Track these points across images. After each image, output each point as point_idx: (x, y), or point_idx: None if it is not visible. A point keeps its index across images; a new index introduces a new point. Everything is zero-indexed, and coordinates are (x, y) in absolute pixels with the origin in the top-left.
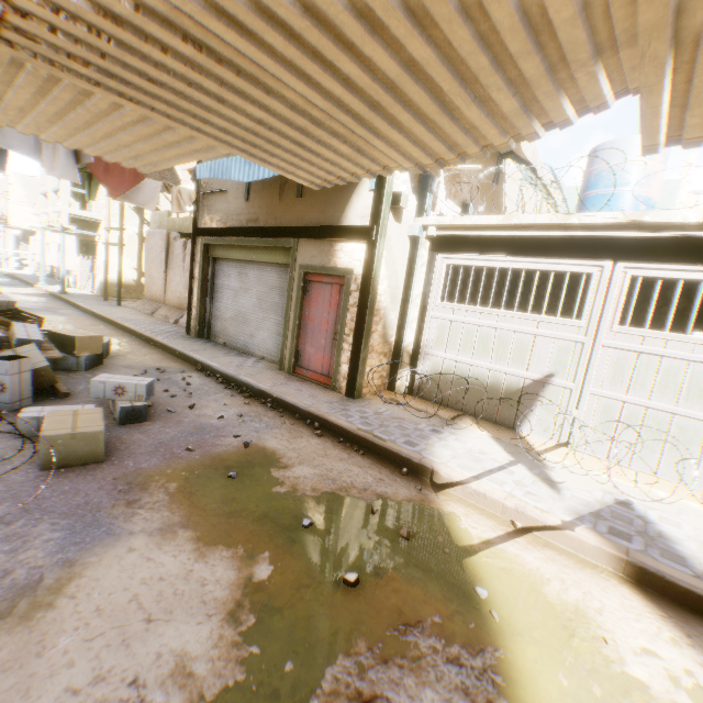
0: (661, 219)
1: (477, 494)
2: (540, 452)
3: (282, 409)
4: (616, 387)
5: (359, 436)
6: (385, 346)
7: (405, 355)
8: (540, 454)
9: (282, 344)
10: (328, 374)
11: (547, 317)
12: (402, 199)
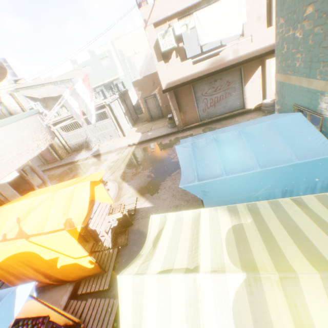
0: None
1: (80, 160)
2: (92, 148)
3: (51, 169)
4: (94, 133)
5: (65, 164)
6: (61, 147)
7: (66, 146)
8: (92, 148)
9: (41, 160)
10: (55, 159)
11: (79, 129)
12: None
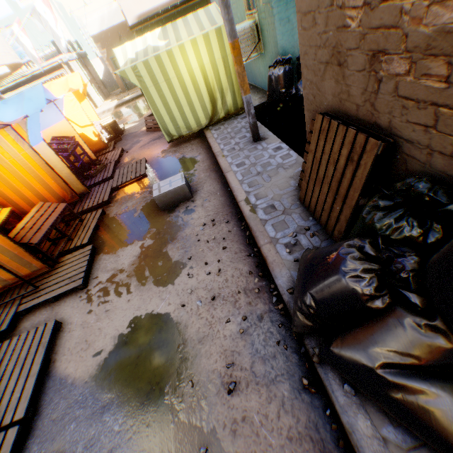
0: (26, 74)
1: None
2: None
3: None
4: None
5: None
6: None
7: None
8: None
9: None
10: None
11: None
12: None
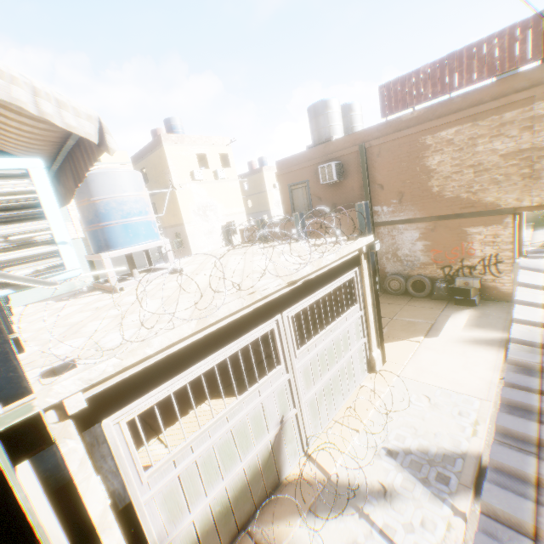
0: (300, 276)
1: None
2: (328, 476)
3: None
4: (310, 387)
5: None
6: None
7: None
8: (330, 477)
9: None
10: None
11: (264, 381)
12: (46, 424)
